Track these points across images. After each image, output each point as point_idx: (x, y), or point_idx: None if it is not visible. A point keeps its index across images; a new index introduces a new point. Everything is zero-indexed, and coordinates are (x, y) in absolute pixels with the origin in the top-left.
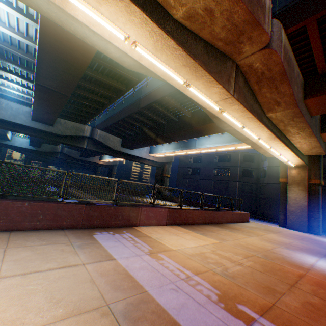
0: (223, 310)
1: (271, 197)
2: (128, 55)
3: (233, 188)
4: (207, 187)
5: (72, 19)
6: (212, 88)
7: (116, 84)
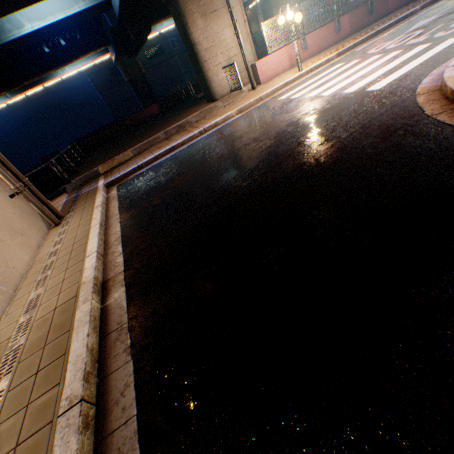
0: None
1: None
2: None
3: (176, 66)
4: (152, 81)
5: None
6: None
7: None
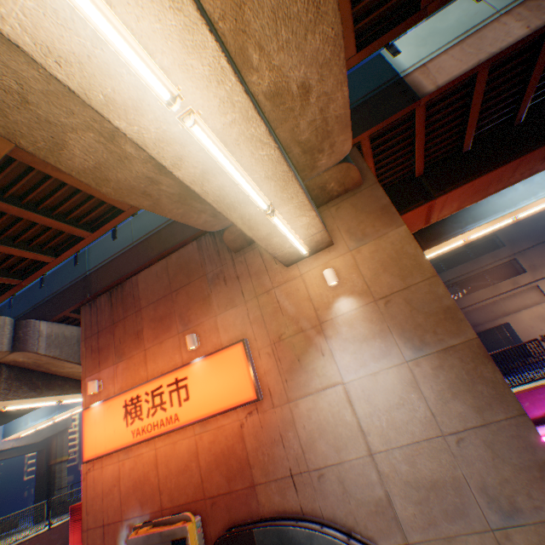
0: None
1: None
2: None
3: None
4: None
5: None
6: None
7: None
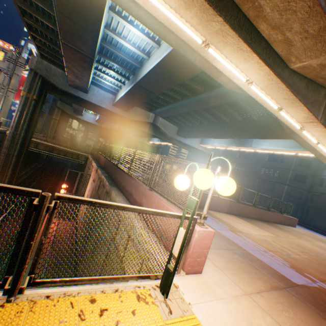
0: (295, 272)
1: (323, 208)
2: (233, 82)
3: (279, 191)
4: (250, 184)
5: (204, 60)
6: (301, 114)
7: (196, 87)
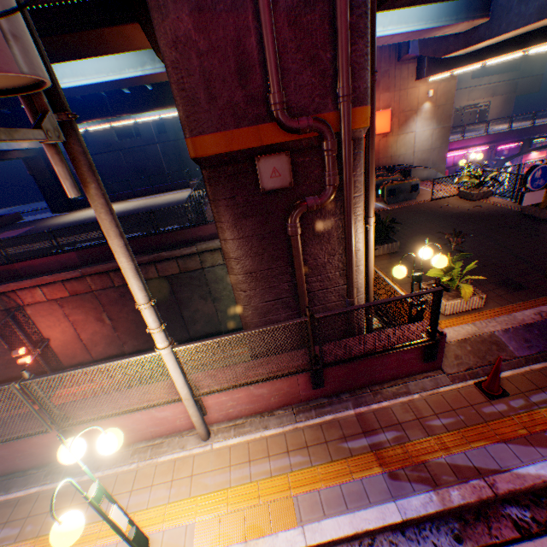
0: None
1: None
2: None
3: (156, 155)
4: (117, 165)
5: None
6: None
7: None
